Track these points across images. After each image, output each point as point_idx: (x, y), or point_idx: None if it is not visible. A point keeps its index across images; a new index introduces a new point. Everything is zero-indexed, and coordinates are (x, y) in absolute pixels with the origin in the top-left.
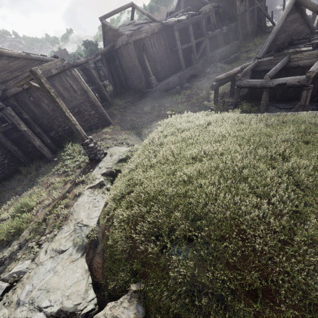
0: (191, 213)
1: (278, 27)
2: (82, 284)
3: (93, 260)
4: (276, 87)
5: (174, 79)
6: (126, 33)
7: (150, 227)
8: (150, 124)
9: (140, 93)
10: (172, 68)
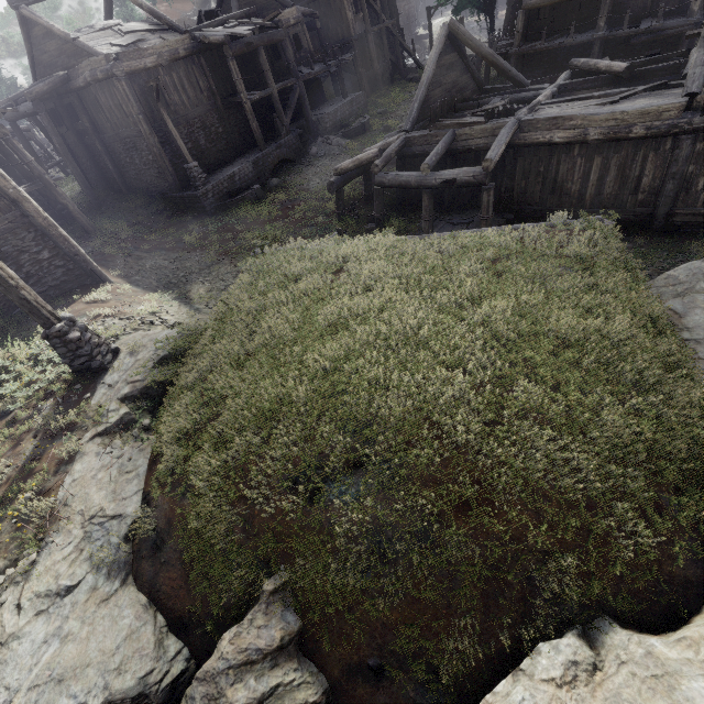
0: (350, 420)
1: (430, 75)
2: (146, 634)
3: (158, 579)
4: (442, 187)
5: (245, 169)
6: (103, 50)
7: (278, 468)
8: (209, 274)
9: (166, 201)
10: (234, 144)
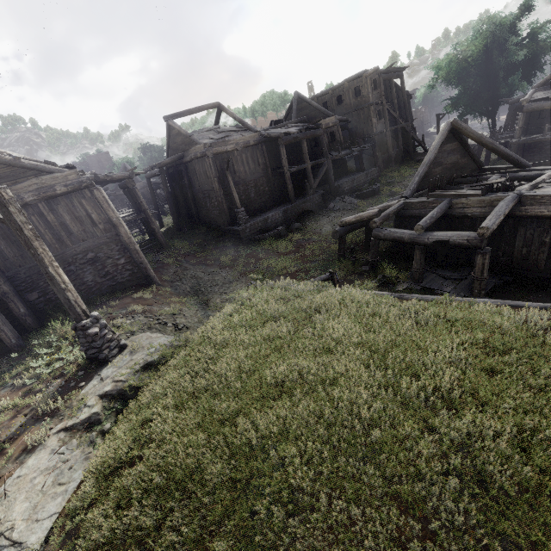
0: (253, 544)
1: (431, 157)
2: None
3: None
4: (434, 245)
5: (276, 215)
6: (204, 141)
7: None
8: (228, 288)
9: (219, 231)
10: (274, 198)
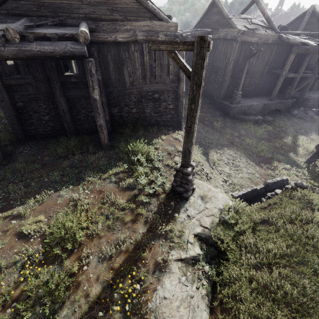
0: None
1: None
2: None
3: None
4: None
5: (258, 105)
6: (239, 27)
7: None
8: (220, 149)
9: (211, 99)
10: (257, 90)
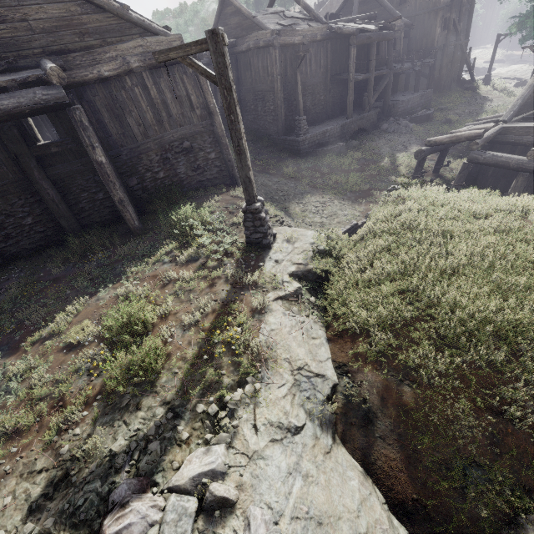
0: None
1: None
2: (375, 505)
3: (372, 452)
4: None
5: (334, 129)
6: (271, 26)
7: None
8: (302, 198)
9: (269, 140)
10: (327, 110)
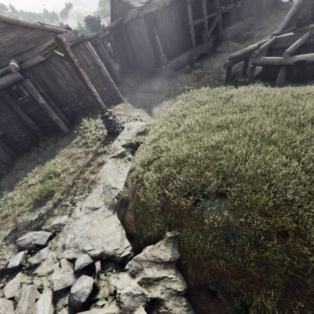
0: (222, 172)
1: None
2: (118, 234)
3: (125, 216)
4: (294, 65)
5: (184, 58)
6: (137, 5)
7: (182, 185)
8: (161, 103)
9: (149, 72)
10: (181, 46)
